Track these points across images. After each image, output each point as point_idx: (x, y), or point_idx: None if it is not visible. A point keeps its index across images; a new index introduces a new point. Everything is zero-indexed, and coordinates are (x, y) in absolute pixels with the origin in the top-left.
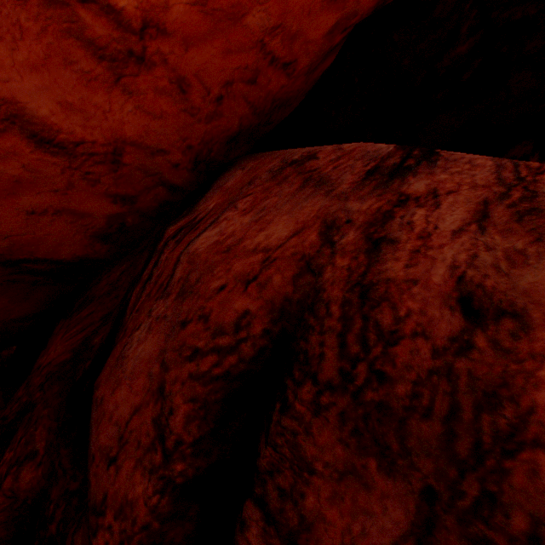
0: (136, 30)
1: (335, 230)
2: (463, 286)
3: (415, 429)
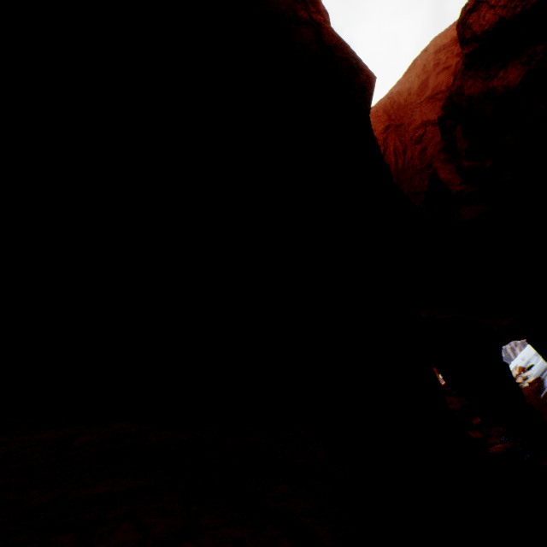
0: (445, 92)
1: None
2: None
3: None
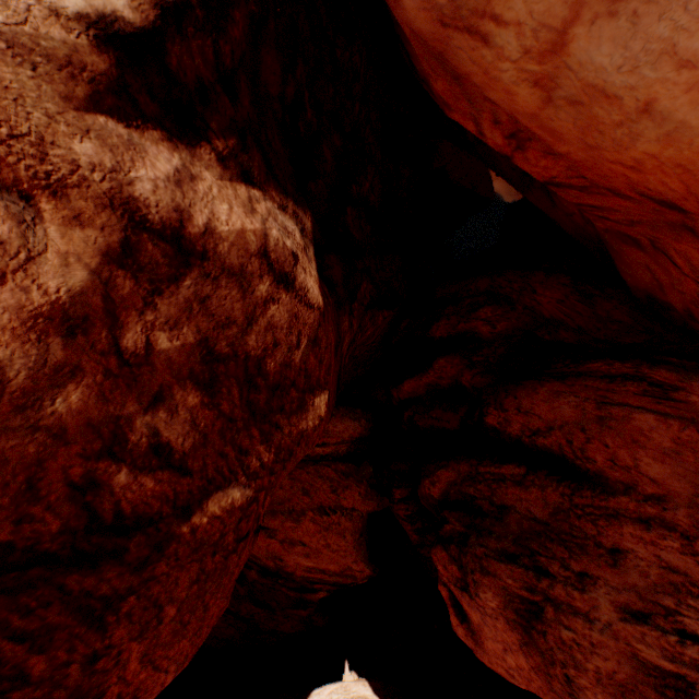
0: None
1: (655, 502)
2: (623, 551)
3: (564, 524)
